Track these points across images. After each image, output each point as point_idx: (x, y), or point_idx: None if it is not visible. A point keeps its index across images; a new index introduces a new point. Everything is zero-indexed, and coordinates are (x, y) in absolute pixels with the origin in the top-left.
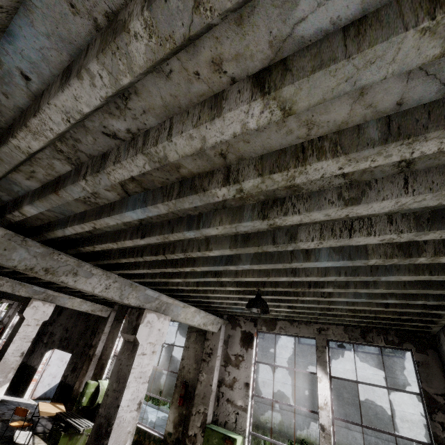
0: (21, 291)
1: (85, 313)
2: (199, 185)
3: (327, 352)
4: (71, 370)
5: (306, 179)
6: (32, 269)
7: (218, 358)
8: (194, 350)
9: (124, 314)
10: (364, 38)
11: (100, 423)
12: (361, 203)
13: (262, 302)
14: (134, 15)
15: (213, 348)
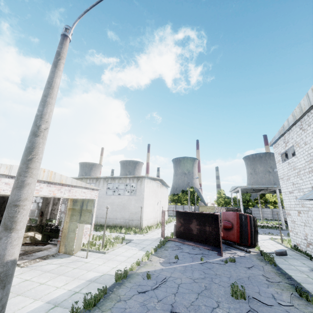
0: None
1: (2, 196)
2: None
3: None
4: (1, 216)
5: None
6: None
7: (51, 204)
8: (45, 203)
9: None
10: None
11: None
12: None
13: None
14: None
15: (49, 201)
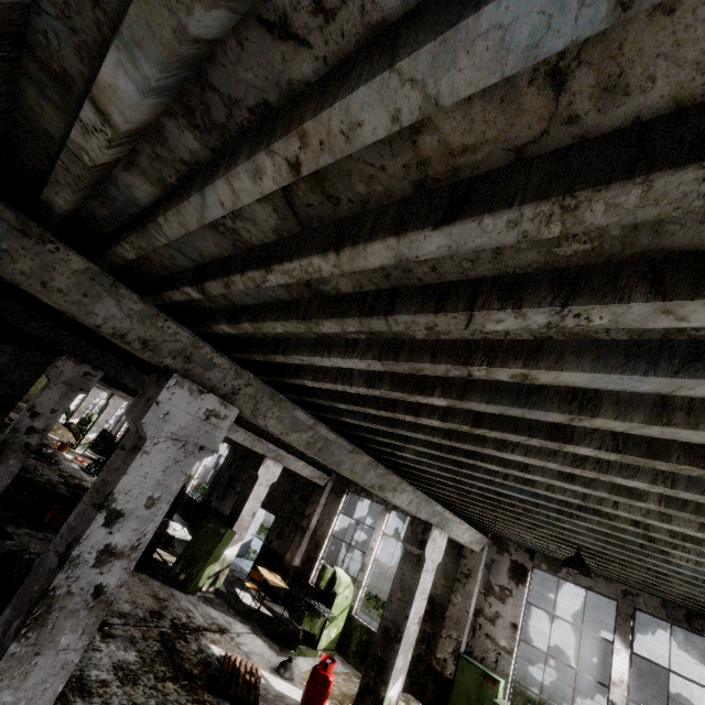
0: (258, 447)
1: (290, 471)
2: (604, 511)
3: (632, 623)
4: (276, 535)
5: None
6: (373, 486)
7: (477, 583)
8: (442, 562)
9: (344, 488)
10: None
11: (387, 626)
12: None
13: (585, 566)
14: (651, 499)
15: (471, 569)
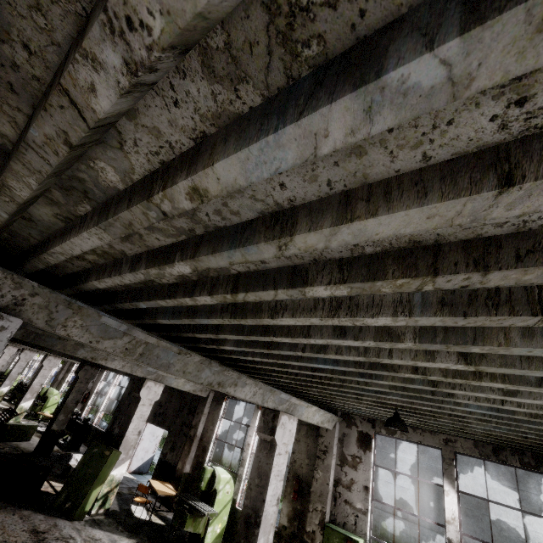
0: (138, 372)
1: (179, 390)
2: (389, 365)
3: (455, 465)
4: (170, 448)
5: (479, 384)
6: (211, 384)
7: (334, 457)
8: (305, 444)
9: (223, 396)
10: (532, 363)
11: (248, 514)
12: (517, 397)
13: (402, 423)
14: (407, 338)
15: (327, 445)
